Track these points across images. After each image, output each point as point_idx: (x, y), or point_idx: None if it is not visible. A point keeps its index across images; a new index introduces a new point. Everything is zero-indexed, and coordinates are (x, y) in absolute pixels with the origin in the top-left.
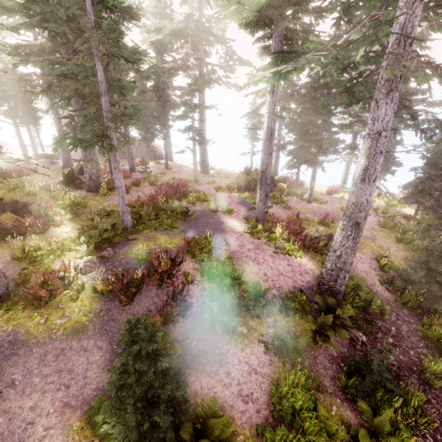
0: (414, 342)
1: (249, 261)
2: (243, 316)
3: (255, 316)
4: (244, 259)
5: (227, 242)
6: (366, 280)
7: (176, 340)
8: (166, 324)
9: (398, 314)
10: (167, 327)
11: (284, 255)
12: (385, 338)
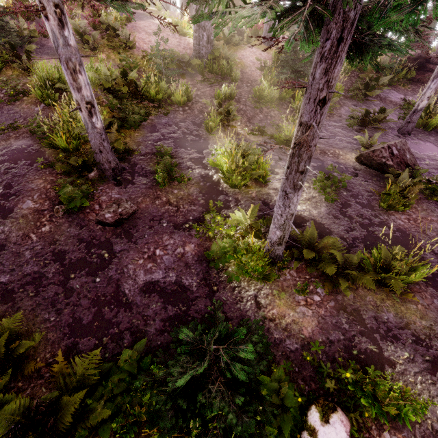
0: (242, 94)
1: (143, 32)
2: (109, 52)
3: (117, 53)
4: (140, 31)
5: (137, 22)
6: (248, 67)
7: (50, 47)
8: (47, 40)
9: (252, 86)
10: (47, 40)
11: (179, 35)
12: (219, 88)
